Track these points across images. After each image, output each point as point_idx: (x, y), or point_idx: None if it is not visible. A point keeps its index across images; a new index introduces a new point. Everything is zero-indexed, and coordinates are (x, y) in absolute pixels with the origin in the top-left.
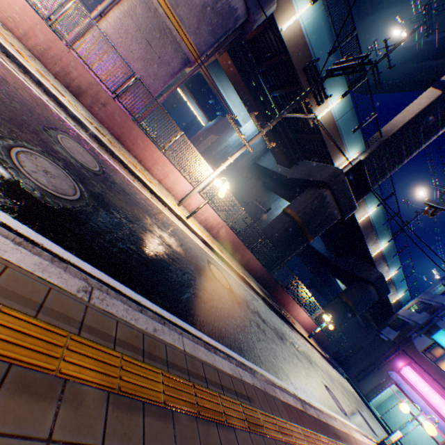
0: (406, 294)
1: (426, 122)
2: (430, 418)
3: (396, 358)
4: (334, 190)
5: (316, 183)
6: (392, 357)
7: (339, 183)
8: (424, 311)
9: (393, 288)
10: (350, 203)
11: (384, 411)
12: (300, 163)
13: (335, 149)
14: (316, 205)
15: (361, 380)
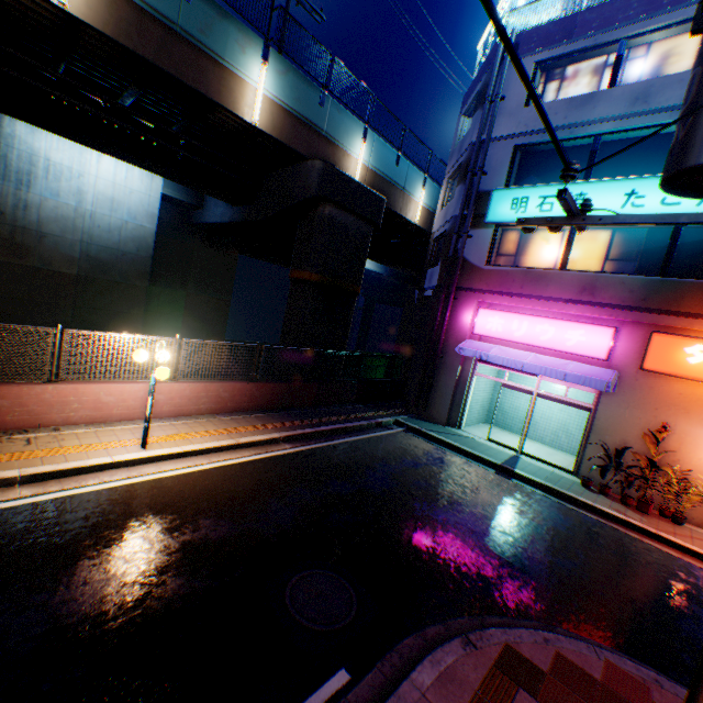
0: (433, 189)
1: None
2: (555, 377)
3: (458, 313)
4: None
5: None
6: (451, 316)
7: None
8: (457, 185)
9: (397, 189)
10: None
11: (500, 416)
12: None
13: None
14: None
15: (430, 402)
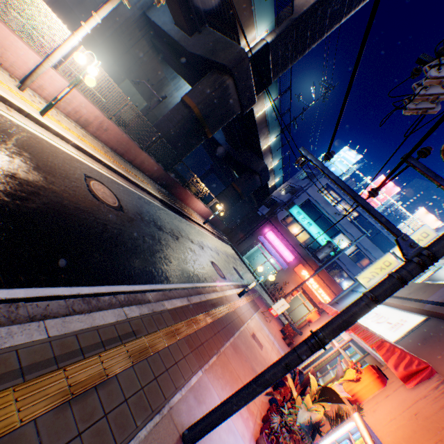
0: (281, 180)
1: (336, 4)
2: (276, 260)
3: (265, 227)
4: (237, 80)
5: (220, 67)
6: (262, 226)
7: (243, 72)
8: (289, 193)
9: (273, 176)
10: (251, 97)
11: (251, 259)
12: (204, 31)
13: (244, 22)
14: (218, 97)
15: (240, 244)
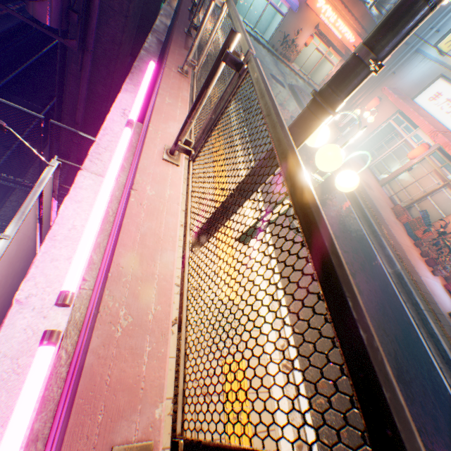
0: None
1: None
2: (284, 0)
3: None
4: None
5: None
6: None
7: None
8: None
9: None
10: None
11: (237, 5)
12: None
13: None
14: None
15: None
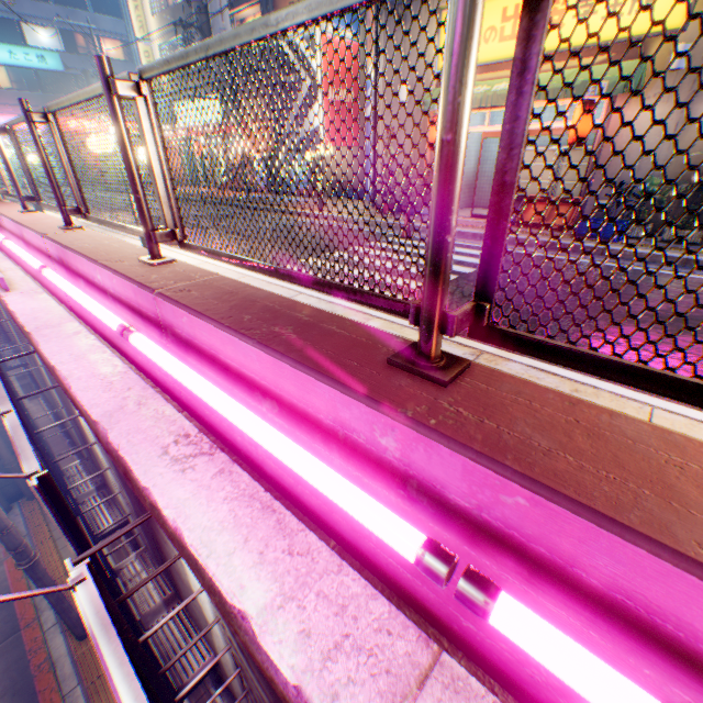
0: None
1: None
2: None
3: None
4: None
5: None
6: None
7: None
8: None
9: None
10: None
11: None
12: None
13: None
14: None
15: None
